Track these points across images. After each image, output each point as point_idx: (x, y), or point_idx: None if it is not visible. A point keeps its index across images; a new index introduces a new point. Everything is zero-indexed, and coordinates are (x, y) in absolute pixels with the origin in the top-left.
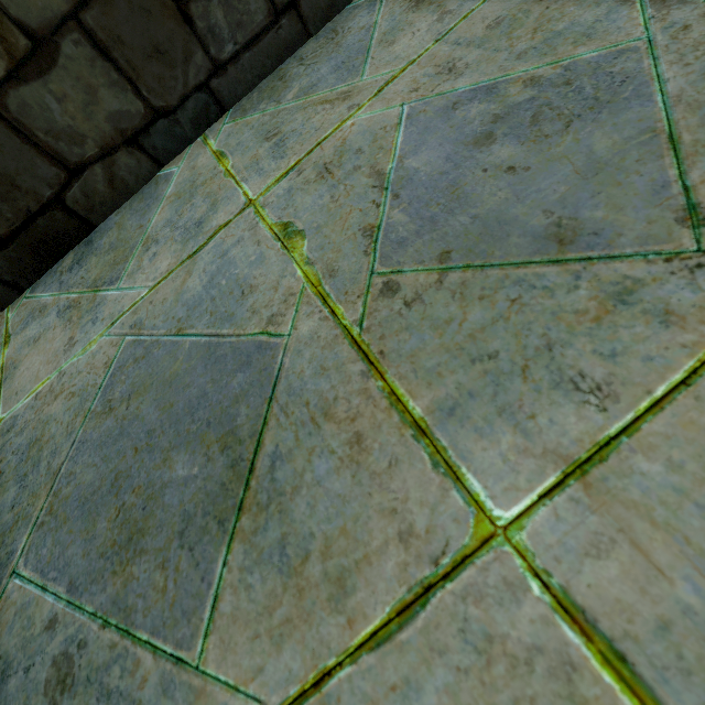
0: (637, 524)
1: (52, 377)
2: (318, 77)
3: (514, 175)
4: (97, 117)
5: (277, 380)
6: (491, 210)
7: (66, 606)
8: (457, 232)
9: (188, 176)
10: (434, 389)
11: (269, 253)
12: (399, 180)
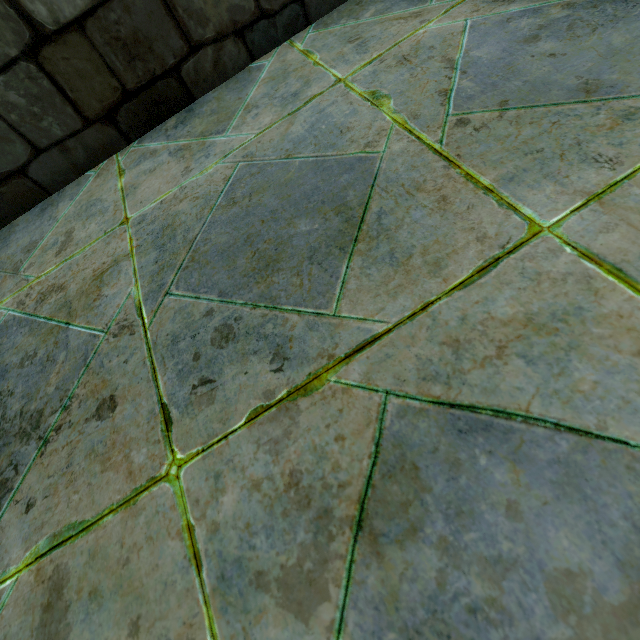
0: (631, 216)
1: (174, 190)
2: (392, 3)
3: (555, 58)
4: (221, 6)
5: (376, 176)
6: (538, 78)
7: (220, 303)
8: (512, 90)
9: (280, 66)
10: (498, 170)
11: (361, 109)
12: (466, 63)
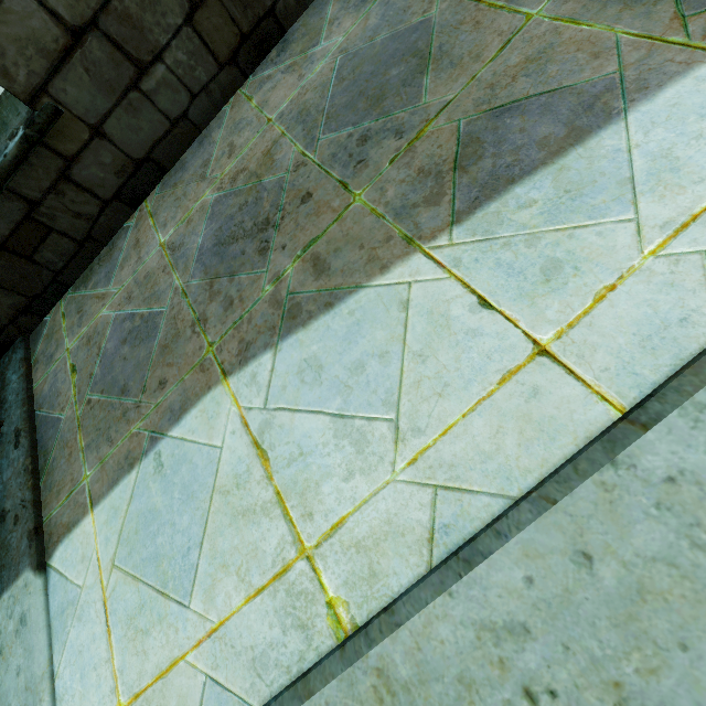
0: None
1: (297, 91)
2: None
3: None
4: None
5: (434, 27)
6: None
7: (355, 129)
8: None
9: None
10: None
11: None
12: None
